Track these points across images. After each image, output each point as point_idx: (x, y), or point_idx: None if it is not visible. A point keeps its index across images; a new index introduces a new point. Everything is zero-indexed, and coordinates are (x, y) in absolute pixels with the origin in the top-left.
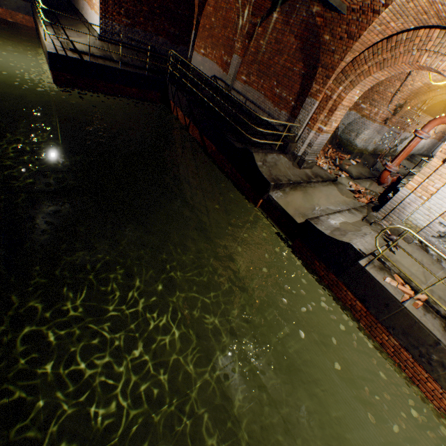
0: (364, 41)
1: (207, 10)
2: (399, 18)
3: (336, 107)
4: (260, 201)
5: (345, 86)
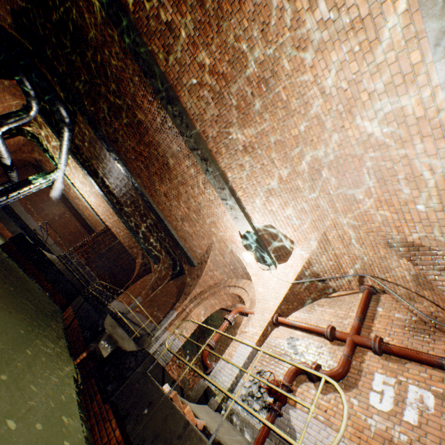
0: (205, 280)
1: (138, 282)
2: (217, 268)
3: (187, 316)
4: (84, 355)
5: (195, 304)
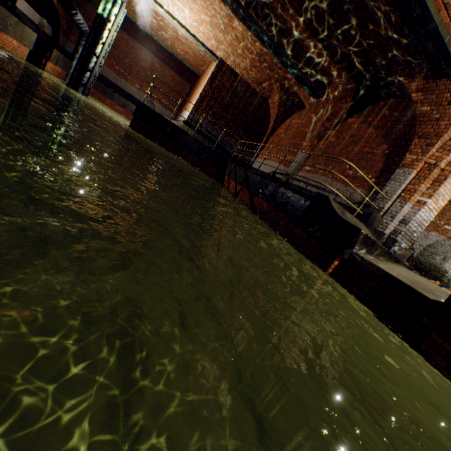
0: None
1: (278, 131)
2: None
3: (445, 176)
4: (334, 264)
5: None
